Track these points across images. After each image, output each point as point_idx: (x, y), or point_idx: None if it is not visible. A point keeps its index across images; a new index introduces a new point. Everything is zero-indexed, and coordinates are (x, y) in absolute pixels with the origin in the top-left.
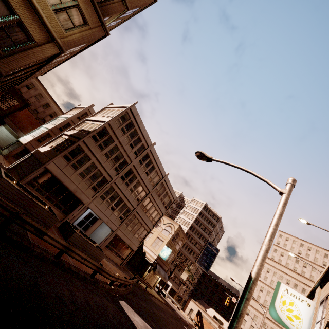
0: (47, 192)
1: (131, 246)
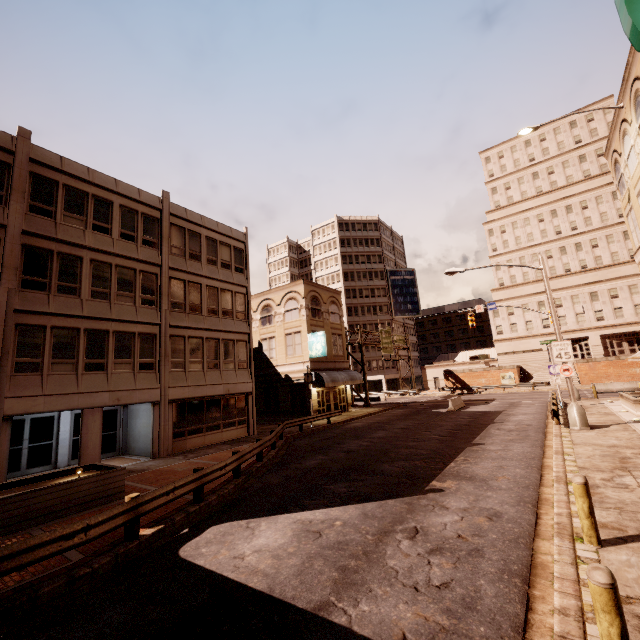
0: None
1: (235, 391)
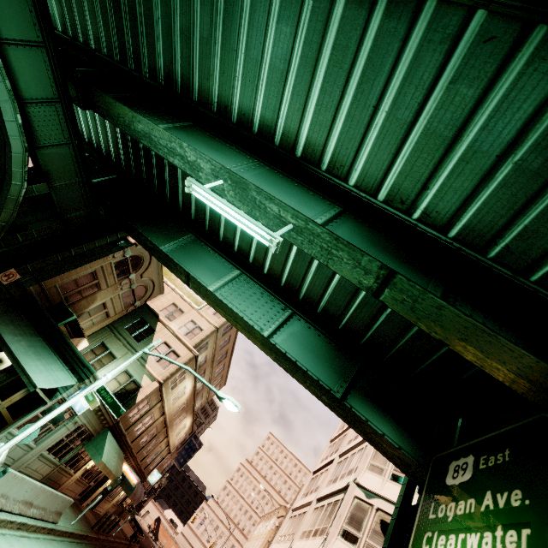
0: None
1: None
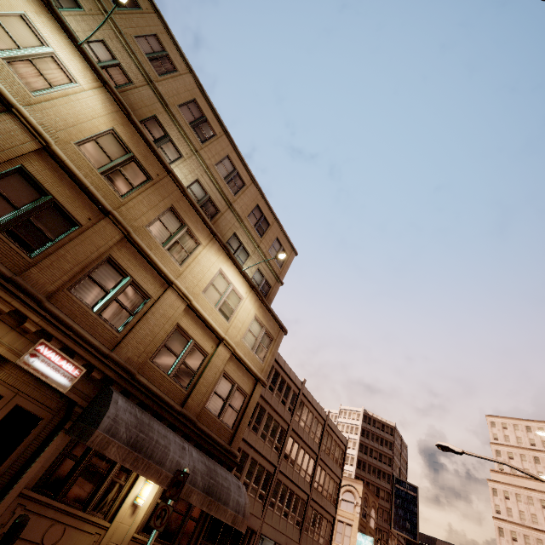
0: (214, 542)
1: None
